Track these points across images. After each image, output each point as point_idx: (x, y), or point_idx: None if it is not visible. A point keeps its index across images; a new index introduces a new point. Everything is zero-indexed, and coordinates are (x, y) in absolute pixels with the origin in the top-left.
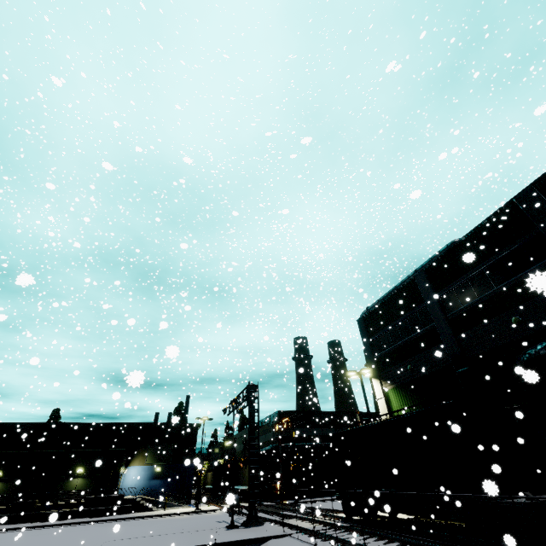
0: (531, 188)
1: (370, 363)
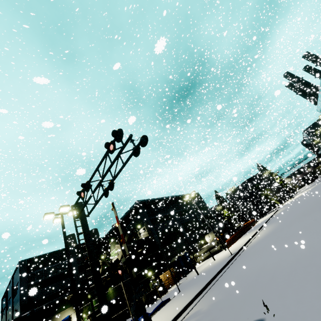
0: (12, 278)
1: None
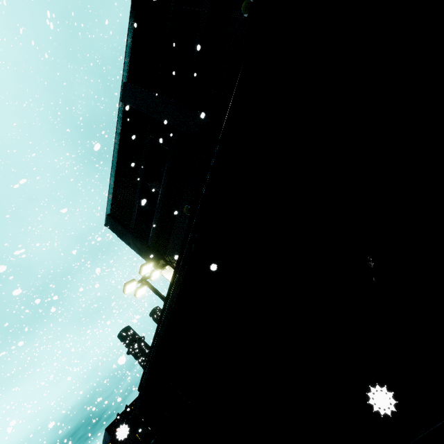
0: None
1: (148, 256)
